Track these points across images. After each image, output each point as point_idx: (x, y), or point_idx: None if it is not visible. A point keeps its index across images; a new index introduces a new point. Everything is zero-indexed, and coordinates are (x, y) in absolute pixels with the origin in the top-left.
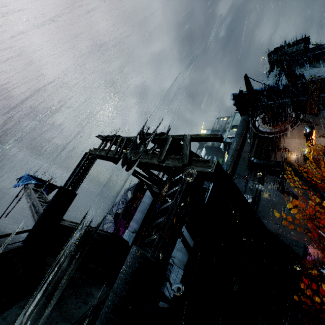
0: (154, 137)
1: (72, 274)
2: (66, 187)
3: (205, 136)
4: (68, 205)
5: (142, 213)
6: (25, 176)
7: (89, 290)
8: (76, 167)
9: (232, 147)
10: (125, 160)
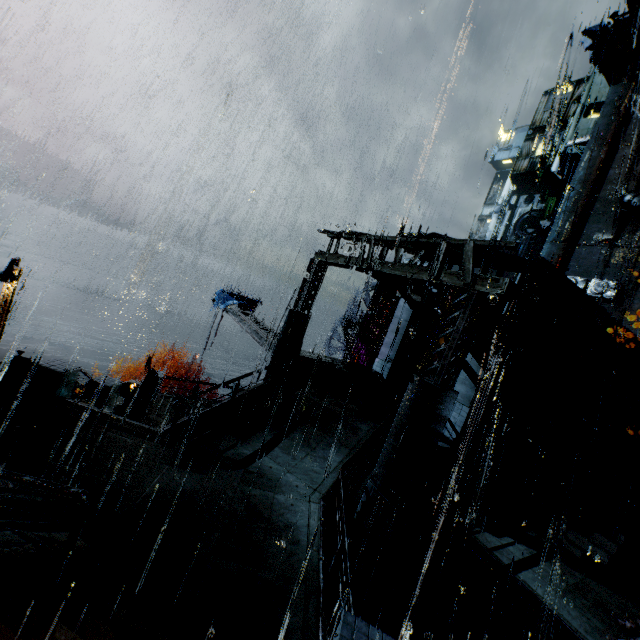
0: (419, 240)
1: (331, 409)
2: (299, 311)
3: (494, 244)
4: (304, 333)
5: (398, 333)
6: (220, 295)
7: (354, 424)
8: (304, 282)
9: (577, 174)
10: (378, 272)
